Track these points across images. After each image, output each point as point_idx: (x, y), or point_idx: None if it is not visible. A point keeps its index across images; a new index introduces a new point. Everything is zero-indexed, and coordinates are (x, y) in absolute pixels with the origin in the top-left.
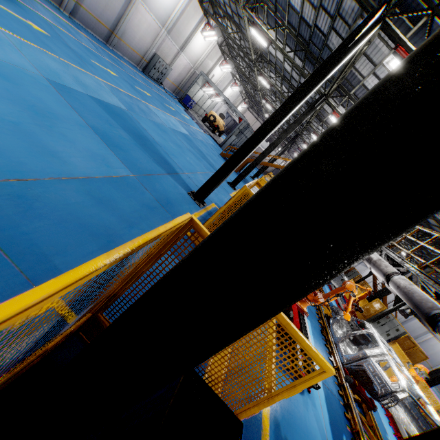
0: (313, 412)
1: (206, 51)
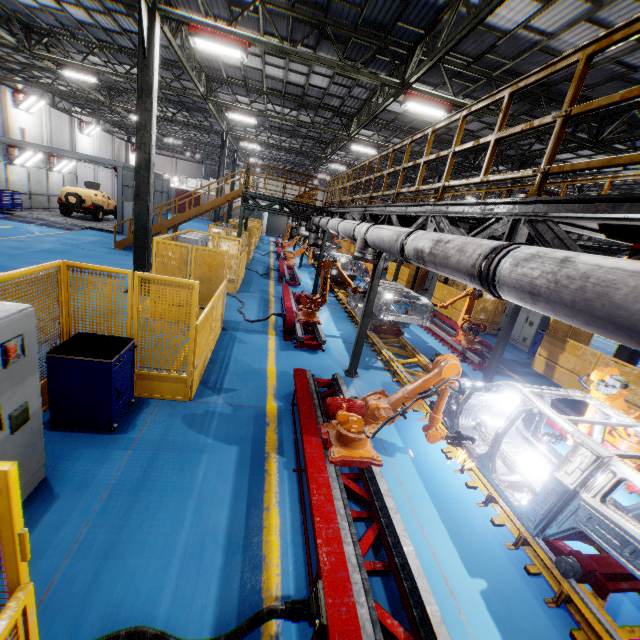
0: None
1: None
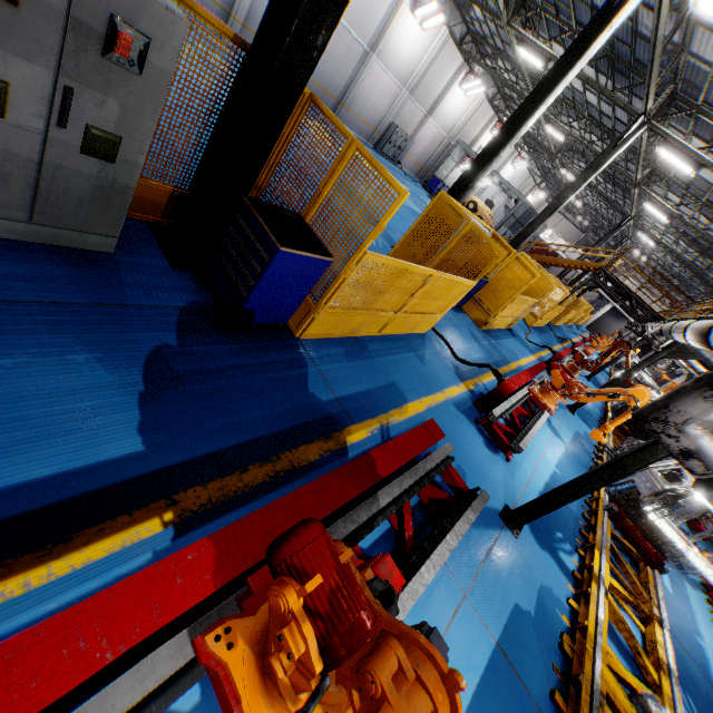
0: (504, 474)
1: (468, 112)
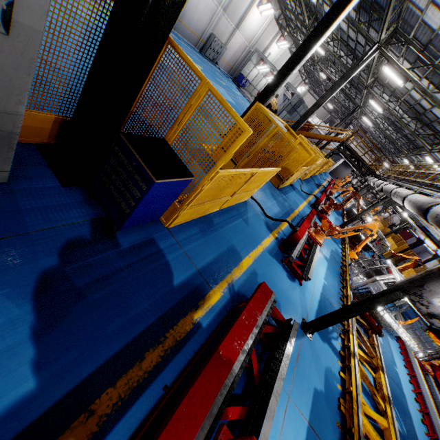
0: (300, 295)
1: (262, 28)
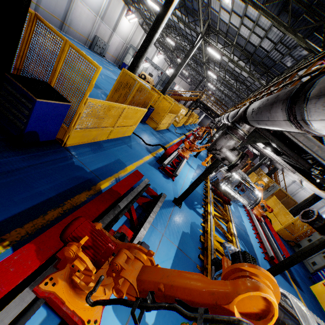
0: (173, 186)
1: (132, 31)
